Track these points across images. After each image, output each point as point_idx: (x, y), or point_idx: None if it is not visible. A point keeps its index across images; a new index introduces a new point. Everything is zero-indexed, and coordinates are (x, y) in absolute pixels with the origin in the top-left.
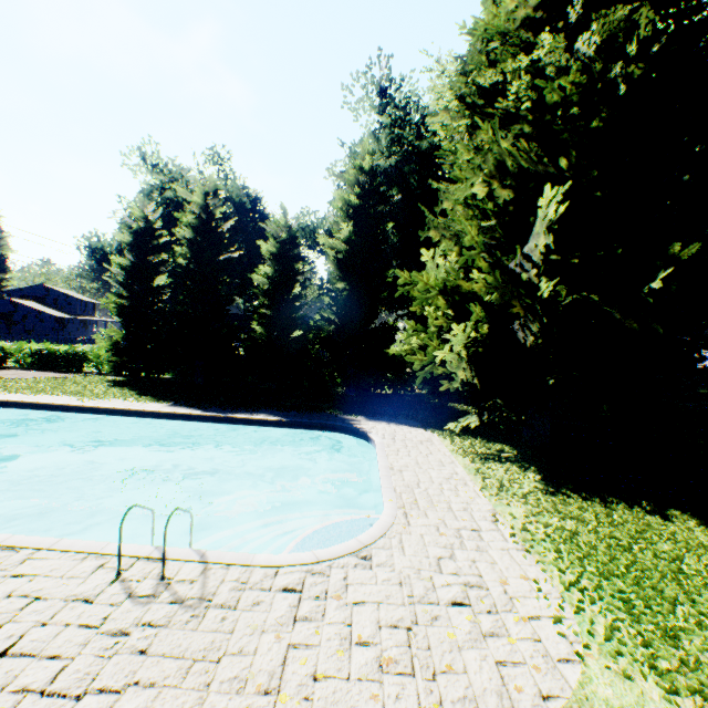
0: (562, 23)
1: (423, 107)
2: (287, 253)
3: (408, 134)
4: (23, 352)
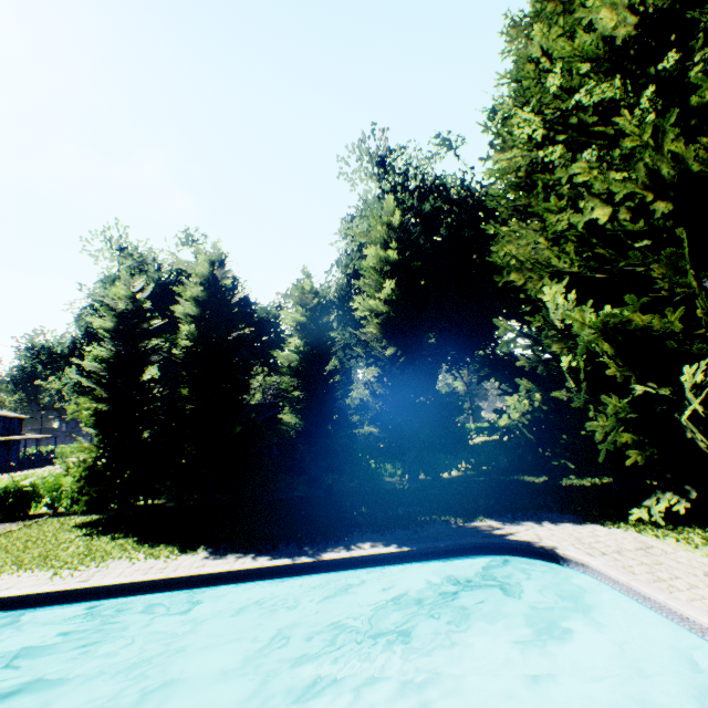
0: (673, 36)
1: (421, 173)
2: (317, 322)
3: (409, 199)
4: None
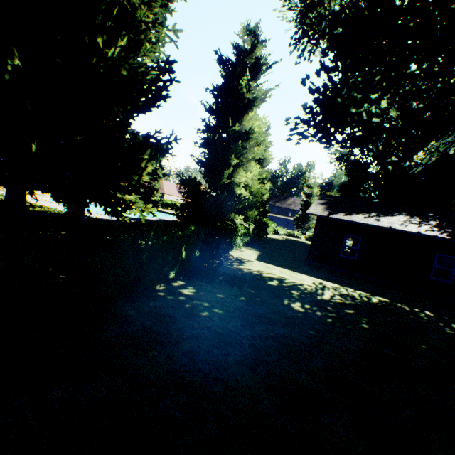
0: None
1: None
2: None
3: None
4: None
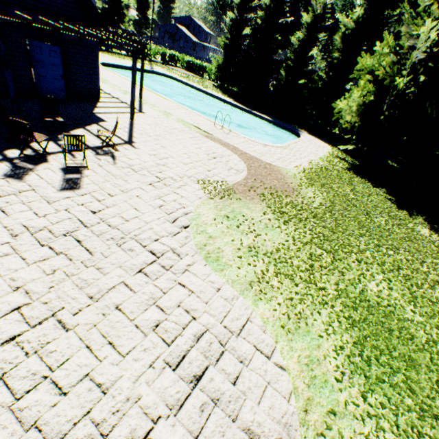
0: None
1: None
2: (315, 25)
3: None
4: (184, 60)
